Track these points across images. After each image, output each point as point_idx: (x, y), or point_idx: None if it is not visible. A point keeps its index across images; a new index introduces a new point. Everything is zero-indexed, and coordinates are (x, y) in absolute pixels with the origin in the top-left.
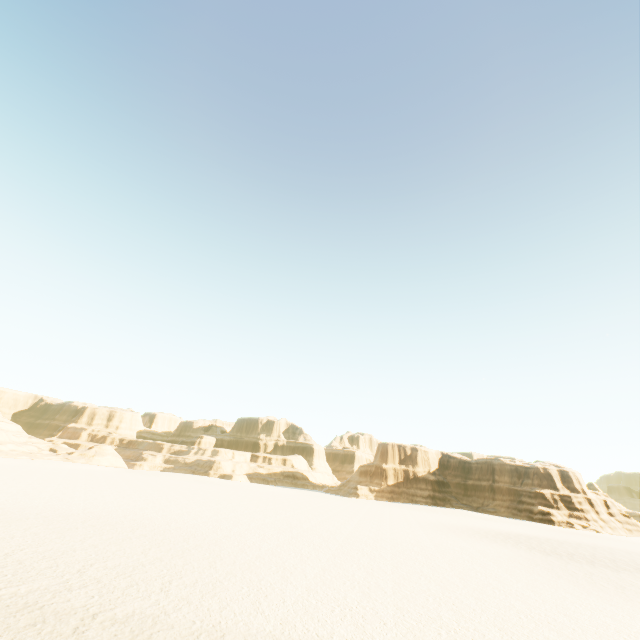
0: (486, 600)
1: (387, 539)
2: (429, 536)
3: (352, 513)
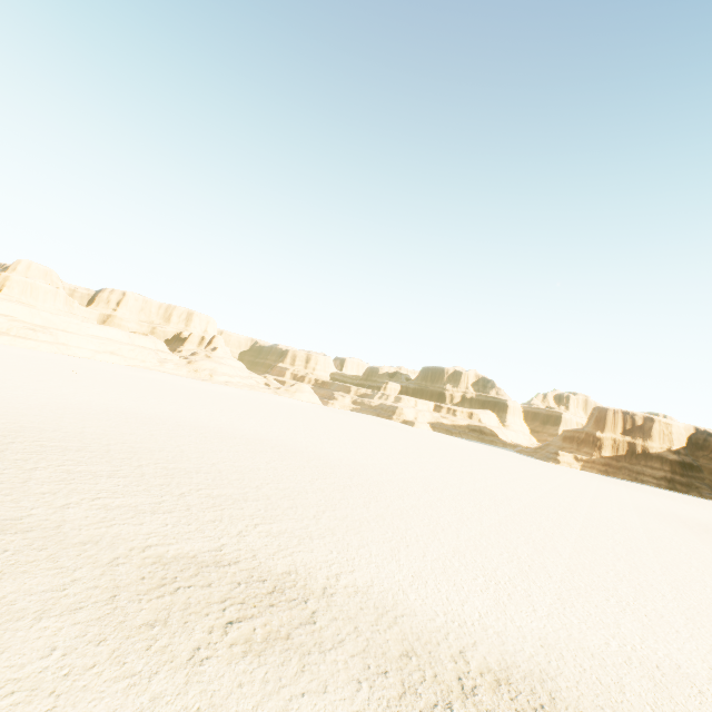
0: (704, 625)
1: (579, 518)
2: (645, 526)
3: (543, 480)
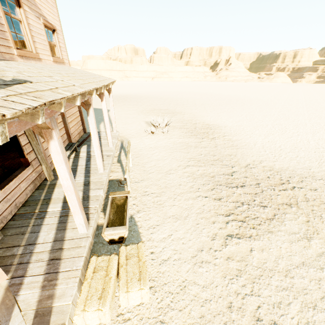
0: None
1: None
2: None
3: None
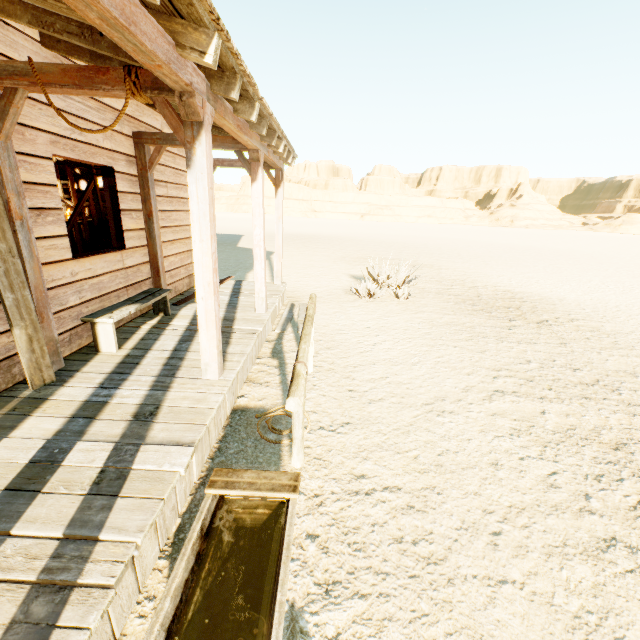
0: None
1: None
2: None
3: None
